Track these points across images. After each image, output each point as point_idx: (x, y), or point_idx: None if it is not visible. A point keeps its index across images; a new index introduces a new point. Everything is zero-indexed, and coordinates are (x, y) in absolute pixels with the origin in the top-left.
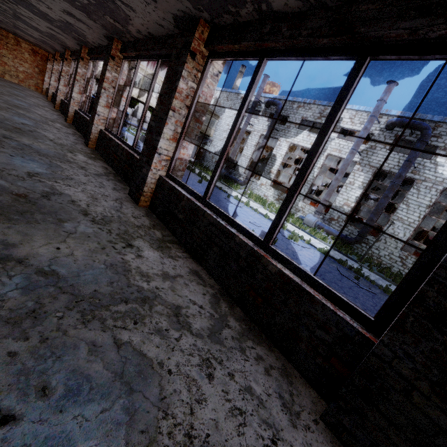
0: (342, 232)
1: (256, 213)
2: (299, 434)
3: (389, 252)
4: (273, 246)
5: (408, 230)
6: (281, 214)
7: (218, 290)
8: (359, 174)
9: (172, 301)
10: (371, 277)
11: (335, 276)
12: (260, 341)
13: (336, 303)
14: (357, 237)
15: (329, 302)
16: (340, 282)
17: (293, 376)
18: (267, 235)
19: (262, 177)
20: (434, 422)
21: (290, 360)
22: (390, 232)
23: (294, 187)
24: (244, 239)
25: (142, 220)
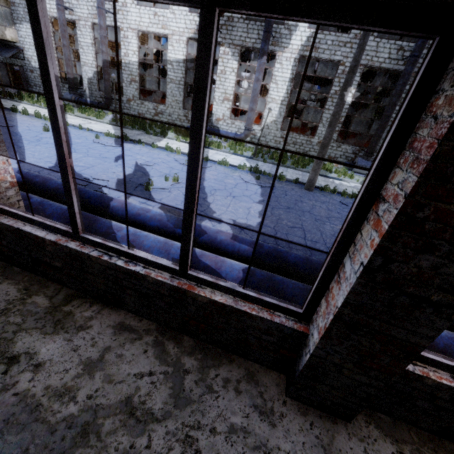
0: (231, 130)
1: (141, 146)
2: (279, 429)
3: (273, 136)
4: (192, 271)
5: (282, 109)
6: (187, 241)
7: (156, 331)
8: (227, 59)
9: (117, 398)
10: (267, 169)
11: (242, 188)
12: (219, 360)
13: (270, 307)
14: (246, 131)
15: (264, 309)
16: (247, 192)
17: (256, 373)
18: (181, 264)
19: (124, 90)
20: (357, 381)
21: (248, 359)
22: (269, 116)
23: (188, 210)
24: (158, 276)
25: (2, 293)
